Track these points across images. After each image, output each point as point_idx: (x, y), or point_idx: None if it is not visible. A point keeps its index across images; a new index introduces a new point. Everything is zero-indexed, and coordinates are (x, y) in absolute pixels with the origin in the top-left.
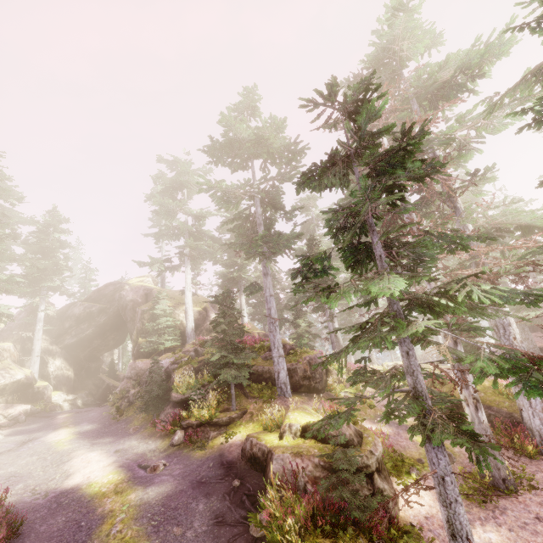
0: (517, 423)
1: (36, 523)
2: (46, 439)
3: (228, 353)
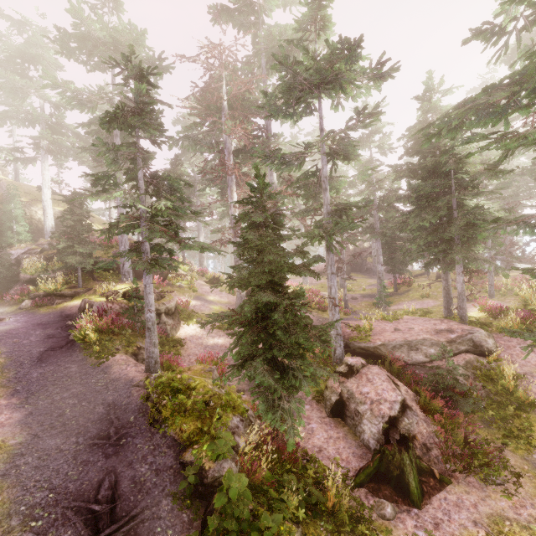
0: None
1: None
2: None
3: (73, 243)
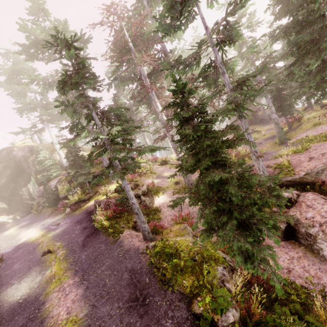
0: None
1: (10, 255)
2: (3, 235)
3: (77, 169)
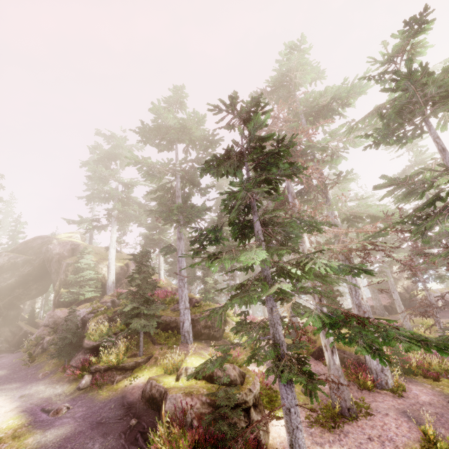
0: (362, 364)
1: None
2: None
3: (140, 304)
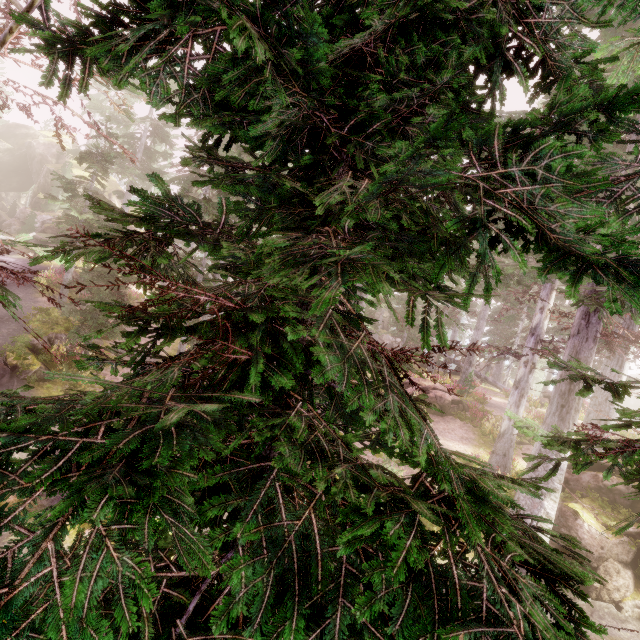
0: None
1: None
2: None
3: None
